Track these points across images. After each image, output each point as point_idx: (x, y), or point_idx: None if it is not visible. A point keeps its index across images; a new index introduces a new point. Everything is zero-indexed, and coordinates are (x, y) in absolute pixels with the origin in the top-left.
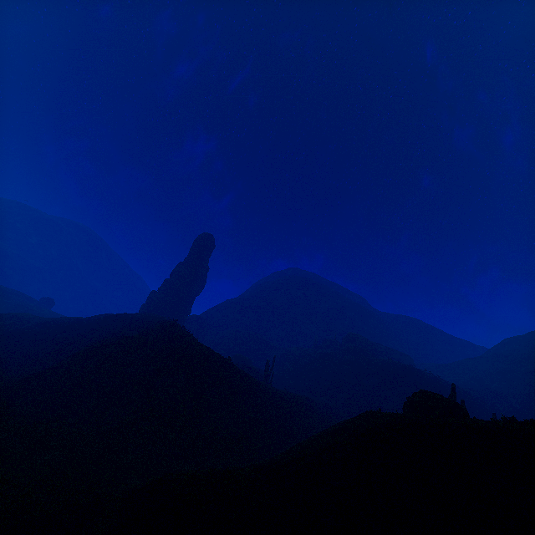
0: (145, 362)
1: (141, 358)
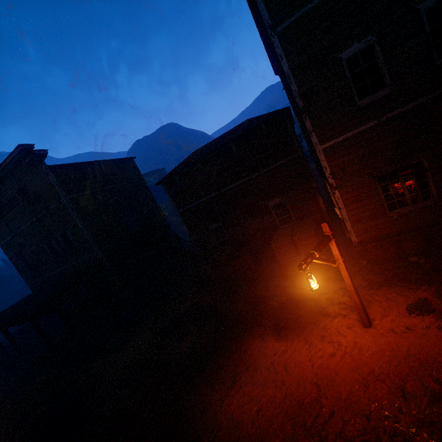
0: None
1: None
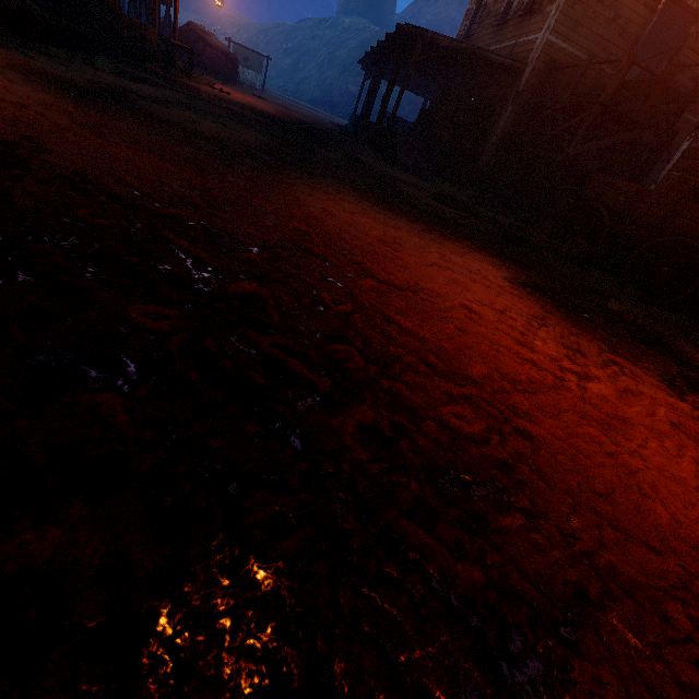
0: None
1: None
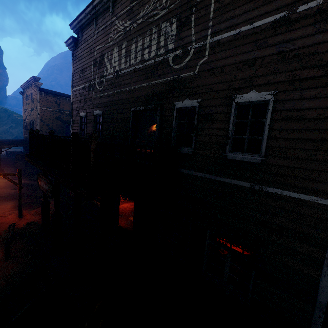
0: (3, 126)
1: (0, 125)
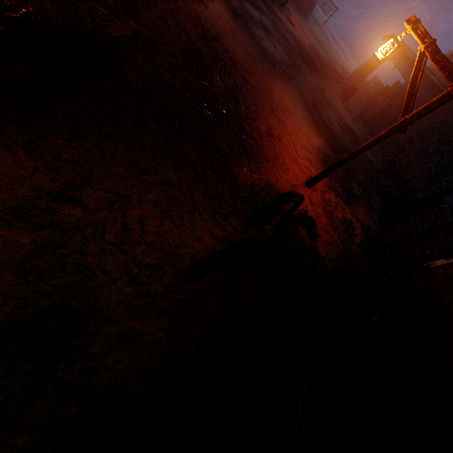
0: None
1: None
